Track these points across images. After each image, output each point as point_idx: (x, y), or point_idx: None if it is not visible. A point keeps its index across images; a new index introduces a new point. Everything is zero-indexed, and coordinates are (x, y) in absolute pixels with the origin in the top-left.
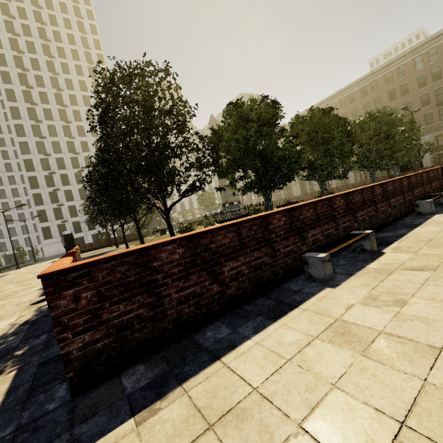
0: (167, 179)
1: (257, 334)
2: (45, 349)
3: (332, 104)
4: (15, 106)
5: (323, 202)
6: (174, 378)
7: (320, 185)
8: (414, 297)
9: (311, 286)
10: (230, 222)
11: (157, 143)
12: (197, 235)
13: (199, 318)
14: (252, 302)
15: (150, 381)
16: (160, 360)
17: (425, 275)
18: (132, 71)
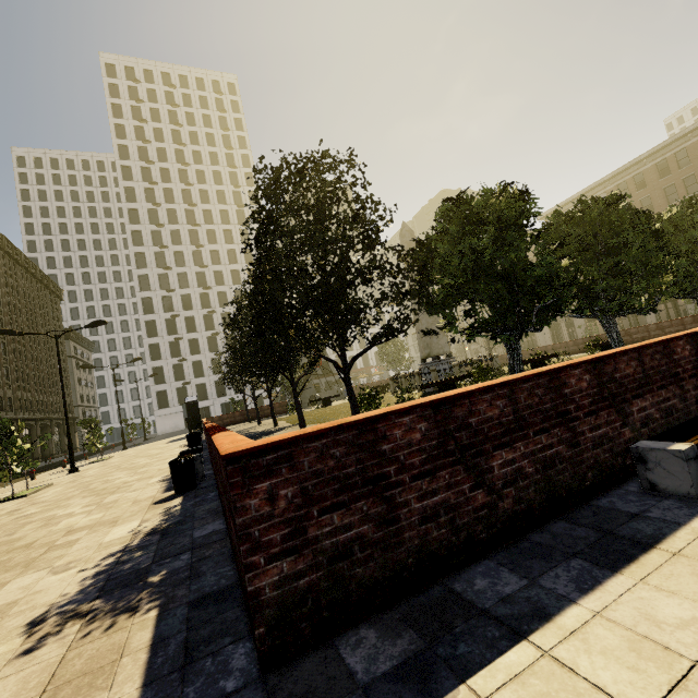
0: (349, 318)
1: (587, 595)
2: (193, 578)
3: (603, 194)
4: (138, 229)
5: (653, 349)
6: (444, 666)
7: (605, 324)
8: None
9: (662, 506)
10: (497, 380)
11: (334, 265)
12: (447, 401)
13: (456, 551)
14: (545, 528)
15: (397, 663)
16: (401, 624)
17: None
18: (304, 166)
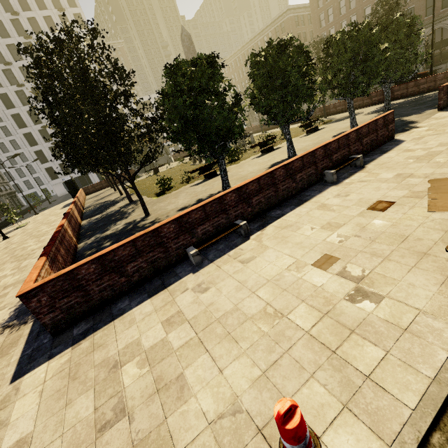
0: (124, 152)
1: (136, 307)
2: None
3: None
4: None
5: (212, 202)
6: (92, 330)
7: (283, 129)
8: (214, 287)
9: (186, 270)
10: (127, 240)
11: (105, 118)
12: (103, 255)
13: (115, 296)
14: (152, 281)
15: (84, 330)
16: (92, 320)
17: (238, 268)
18: (56, 46)
